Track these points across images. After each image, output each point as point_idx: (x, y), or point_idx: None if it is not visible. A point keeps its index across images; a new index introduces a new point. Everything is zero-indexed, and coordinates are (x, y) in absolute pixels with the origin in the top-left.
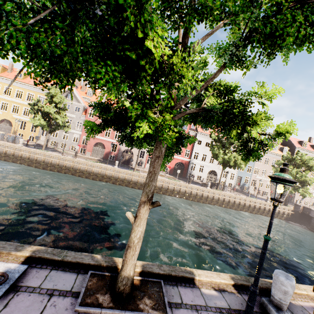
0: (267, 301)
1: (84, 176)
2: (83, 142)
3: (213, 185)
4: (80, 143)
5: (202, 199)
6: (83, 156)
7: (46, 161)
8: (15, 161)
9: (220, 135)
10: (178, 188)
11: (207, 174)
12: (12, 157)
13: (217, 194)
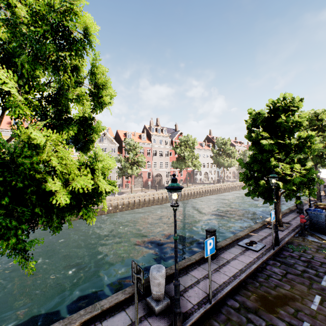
0: (325, 195)
1: (167, 202)
2: (118, 178)
3: (219, 181)
4: (123, 179)
5: (222, 191)
6: (136, 190)
7: (141, 200)
8: (120, 209)
9: (203, 147)
10: (211, 189)
11: (203, 175)
12: (119, 207)
13: (226, 185)
